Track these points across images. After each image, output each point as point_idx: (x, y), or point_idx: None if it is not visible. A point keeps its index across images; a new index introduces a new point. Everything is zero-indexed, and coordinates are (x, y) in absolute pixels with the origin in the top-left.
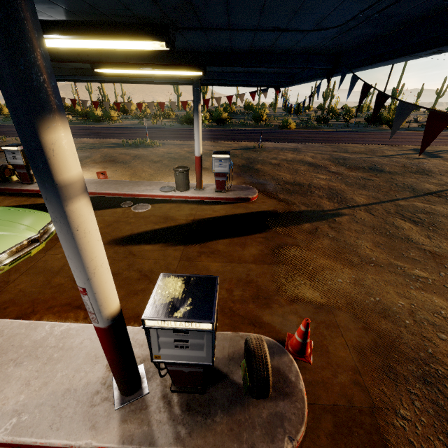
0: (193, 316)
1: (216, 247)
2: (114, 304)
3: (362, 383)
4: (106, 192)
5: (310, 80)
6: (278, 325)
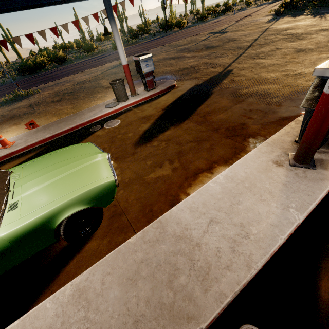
0: None
1: (205, 110)
2: None
3: None
4: (63, 130)
5: None
6: (292, 114)
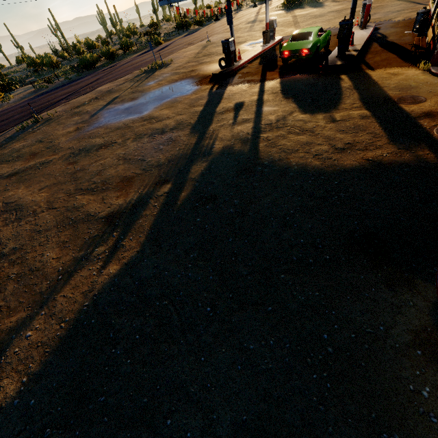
0: None
1: None
2: None
3: None
4: (259, 52)
5: None
6: None
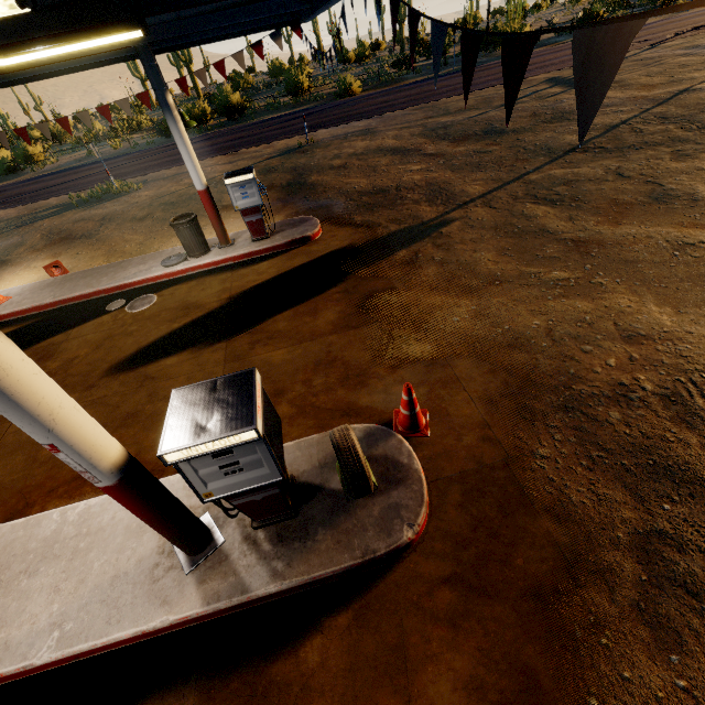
0: (227, 430)
1: (275, 328)
2: (112, 451)
3: (493, 437)
4: (72, 295)
5: (333, 1)
6: (380, 404)
